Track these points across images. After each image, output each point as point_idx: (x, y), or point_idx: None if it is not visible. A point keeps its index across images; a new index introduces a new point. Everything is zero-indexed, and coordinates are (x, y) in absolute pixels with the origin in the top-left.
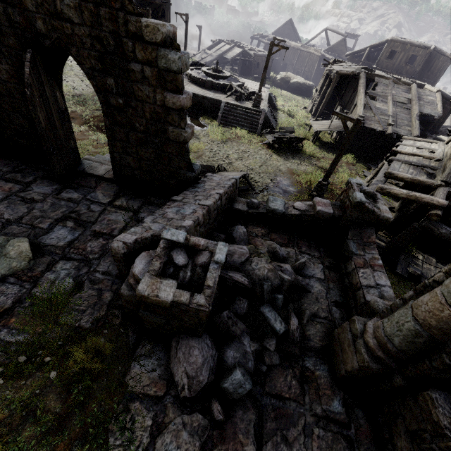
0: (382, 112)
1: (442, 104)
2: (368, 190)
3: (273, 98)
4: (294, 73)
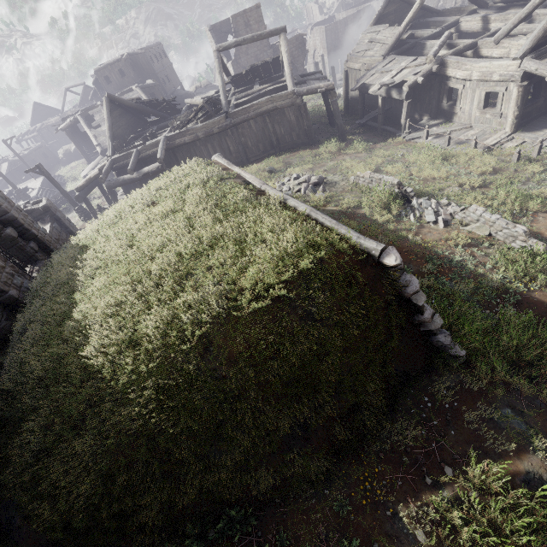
0: None
1: (150, 92)
2: (35, 201)
3: (59, 177)
4: None
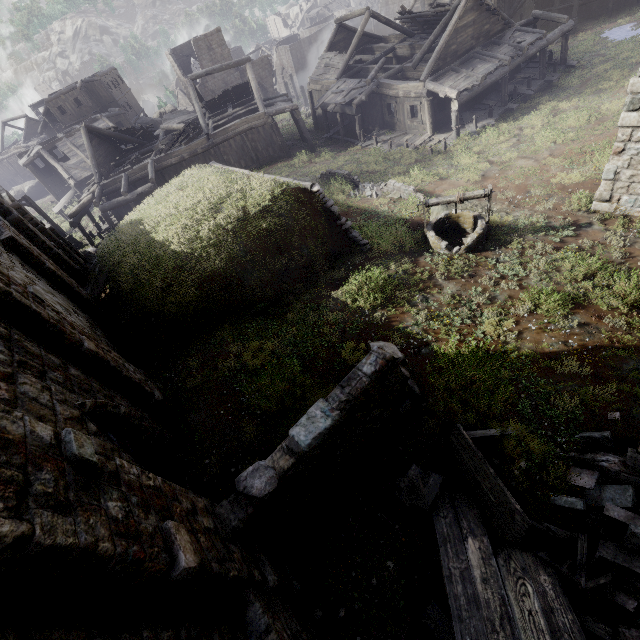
0: (81, 163)
1: (117, 121)
2: None
3: None
4: (28, 180)
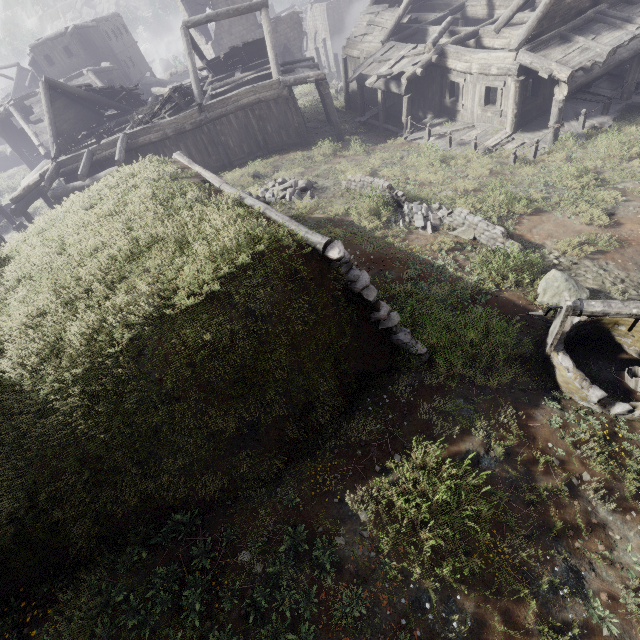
0: None
1: (107, 78)
2: None
3: None
4: None
